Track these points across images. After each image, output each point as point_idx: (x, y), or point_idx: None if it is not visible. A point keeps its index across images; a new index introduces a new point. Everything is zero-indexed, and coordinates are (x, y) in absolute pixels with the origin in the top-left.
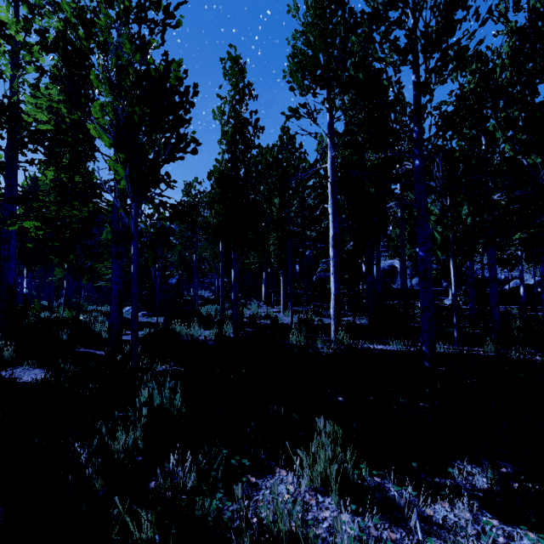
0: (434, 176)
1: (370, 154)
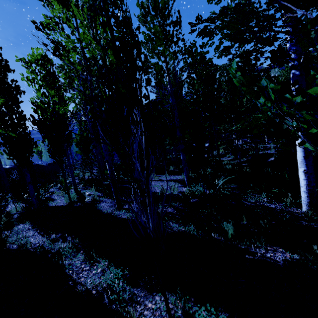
0: None
1: None
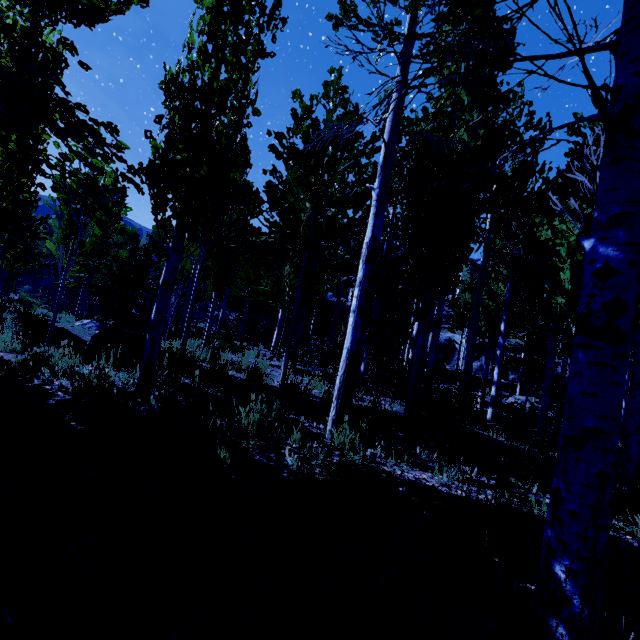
0: (585, 161)
1: (464, 130)
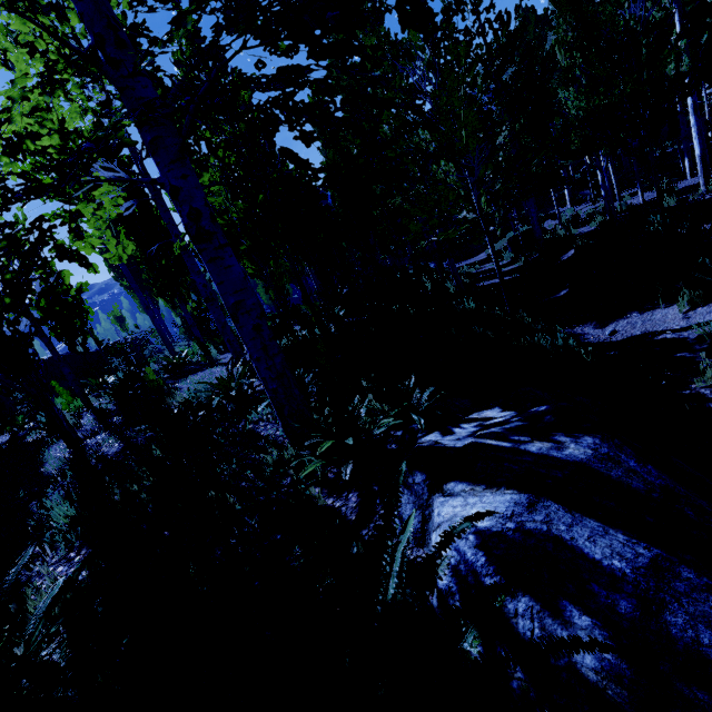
0: None
1: None
